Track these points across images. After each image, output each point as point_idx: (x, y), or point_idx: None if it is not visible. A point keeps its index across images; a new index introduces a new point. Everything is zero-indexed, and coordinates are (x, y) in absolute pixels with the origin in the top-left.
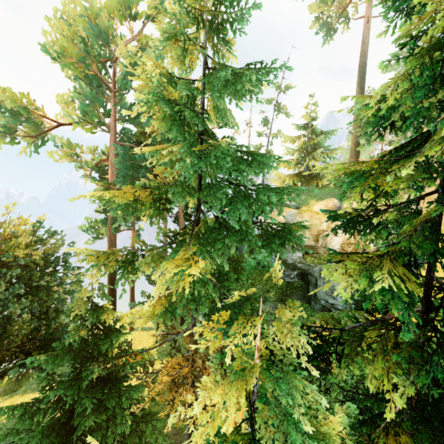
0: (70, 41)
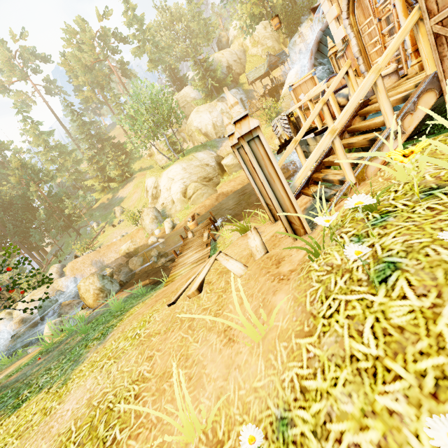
0: None
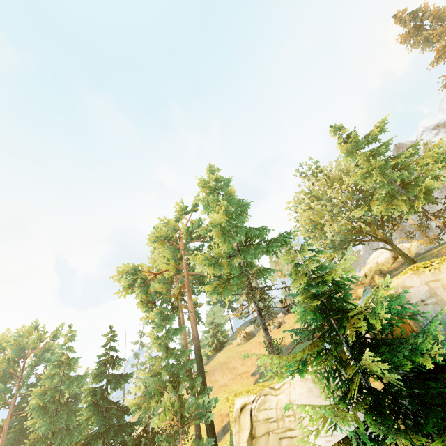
0: (0, 363)
